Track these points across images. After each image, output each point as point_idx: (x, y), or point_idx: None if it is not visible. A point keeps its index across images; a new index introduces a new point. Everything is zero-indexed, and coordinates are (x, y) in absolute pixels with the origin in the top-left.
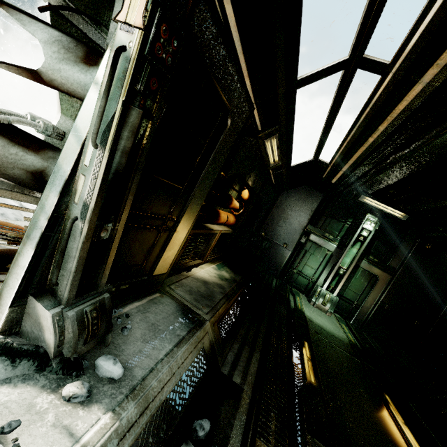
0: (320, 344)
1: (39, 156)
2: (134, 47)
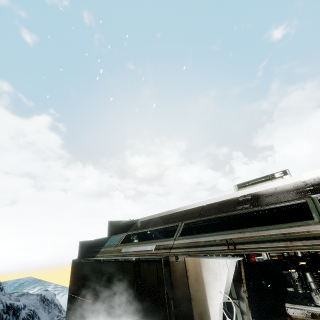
0: None
1: None
2: (247, 295)
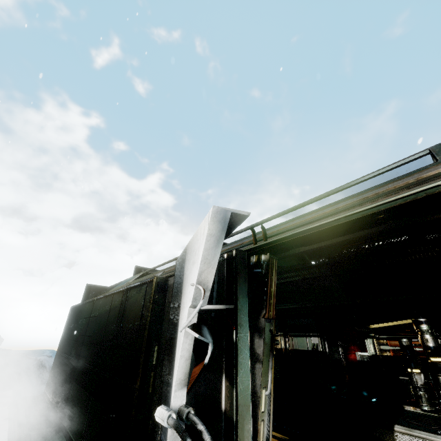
0: None
1: None
2: (273, 328)
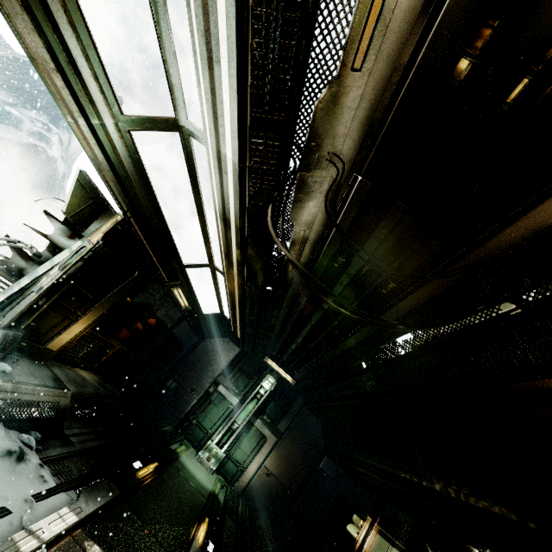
0: (173, 473)
1: (26, 263)
2: (89, 248)
